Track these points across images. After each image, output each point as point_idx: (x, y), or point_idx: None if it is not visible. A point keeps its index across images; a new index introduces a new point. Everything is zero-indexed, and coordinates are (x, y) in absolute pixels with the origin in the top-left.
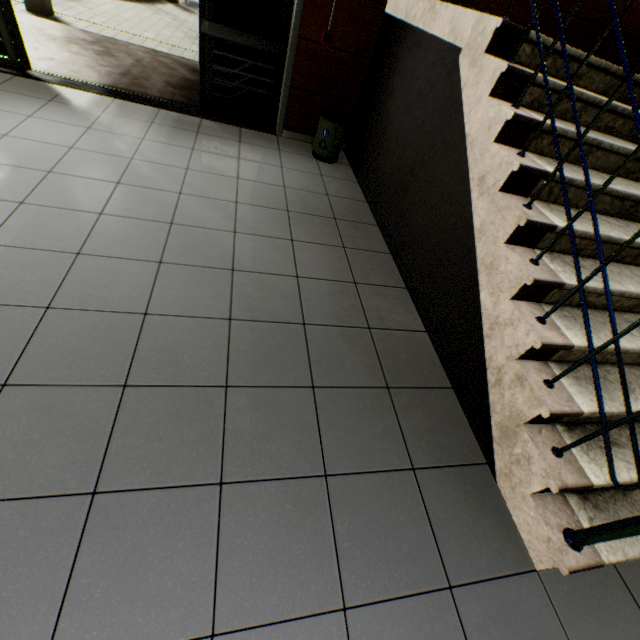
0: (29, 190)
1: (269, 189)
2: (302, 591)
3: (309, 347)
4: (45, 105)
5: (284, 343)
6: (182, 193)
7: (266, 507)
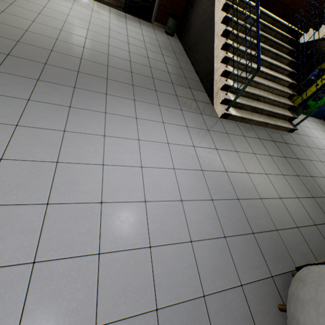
0: (87, 27)
1: (153, 40)
2: (173, 106)
3: (170, 77)
4: (75, 0)
5: (164, 75)
6: (128, 36)
7: (165, 96)
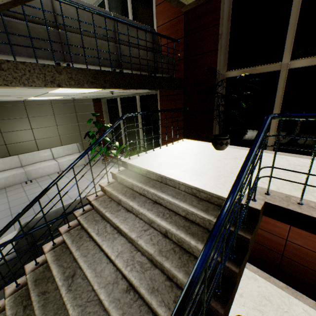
0: None
1: None
2: None
3: None
4: None
5: None
6: None
7: None
